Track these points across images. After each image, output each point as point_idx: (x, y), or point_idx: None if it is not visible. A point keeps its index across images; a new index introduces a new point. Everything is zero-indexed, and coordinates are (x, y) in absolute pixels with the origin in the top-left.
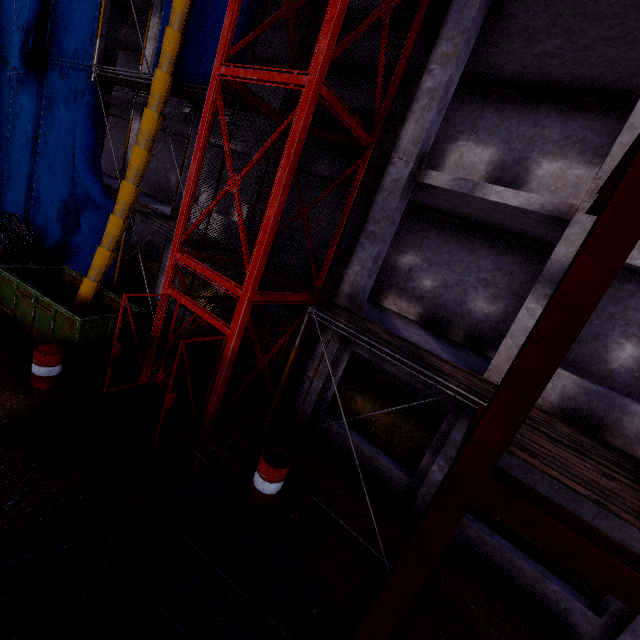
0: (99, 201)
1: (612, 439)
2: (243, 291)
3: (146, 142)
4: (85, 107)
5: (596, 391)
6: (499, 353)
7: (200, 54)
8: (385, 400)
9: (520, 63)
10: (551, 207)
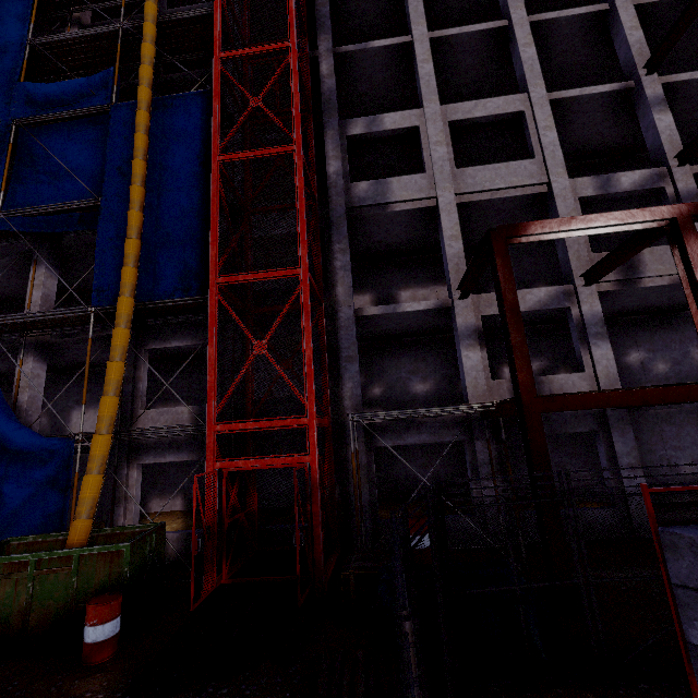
0: (32, 445)
1: None
2: (309, 417)
3: (122, 355)
4: None
5: None
6: (468, 388)
7: (156, 280)
8: (400, 500)
9: (364, 248)
10: (439, 304)
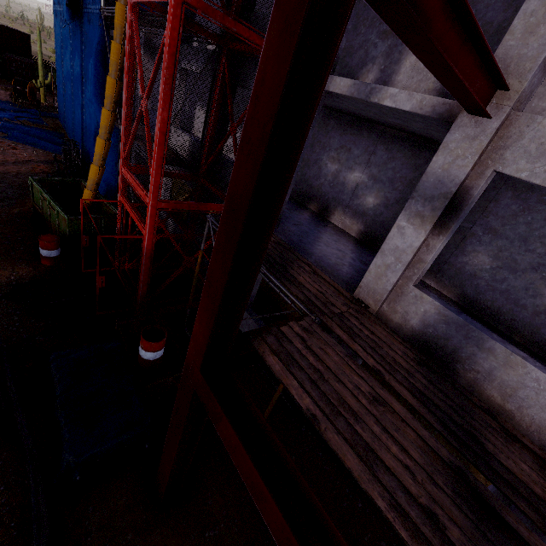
0: None
1: (463, 372)
2: (148, 199)
3: (115, 72)
4: (97, 47)
5: (455, 321)
6: (369, 271)
7: None
8: None
9: None
10: (442, 109)
